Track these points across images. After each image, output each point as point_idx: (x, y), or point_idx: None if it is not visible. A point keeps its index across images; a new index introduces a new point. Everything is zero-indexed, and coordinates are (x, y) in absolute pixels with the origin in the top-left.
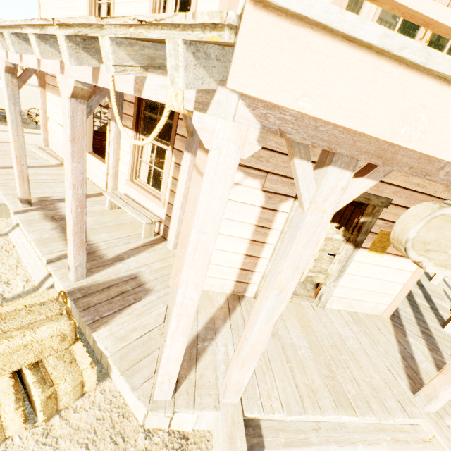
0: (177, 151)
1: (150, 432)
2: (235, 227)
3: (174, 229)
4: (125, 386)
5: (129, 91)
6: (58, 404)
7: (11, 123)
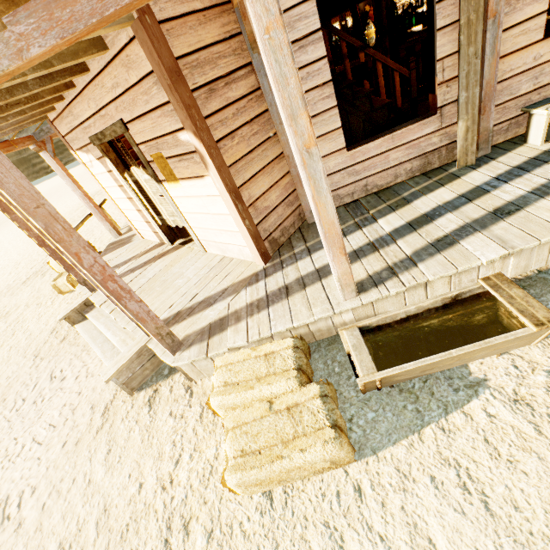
0: None
1: None
2: (117, 191)
3: None
4: None
5: None
6: None
7: None
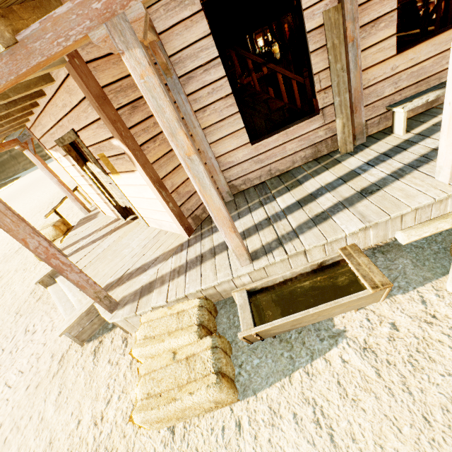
0: None
1: None
2: (81, 180)
3: None
4: None
5: None
6: None
7: None
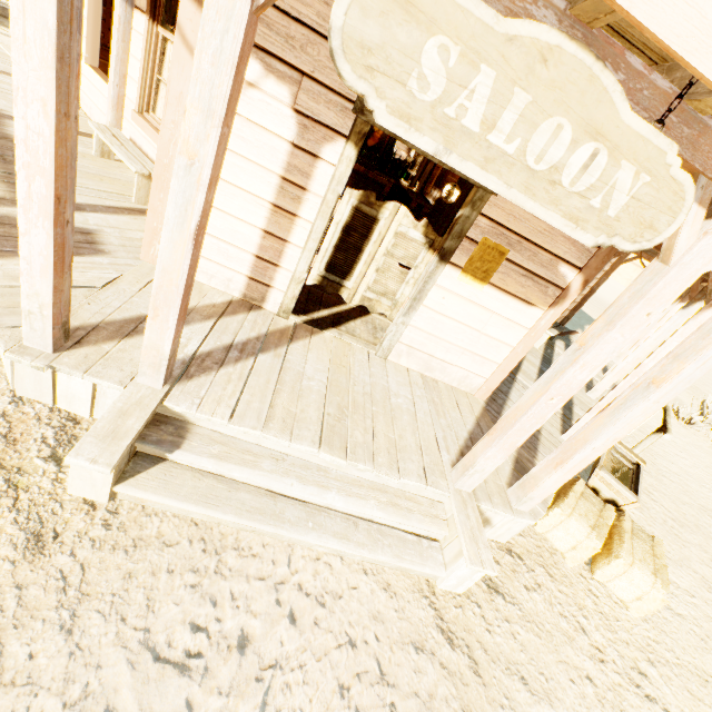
0: None
1: (22, 400)
2: (248, 174)
3: None
4: None
5: None
6: None
7: None
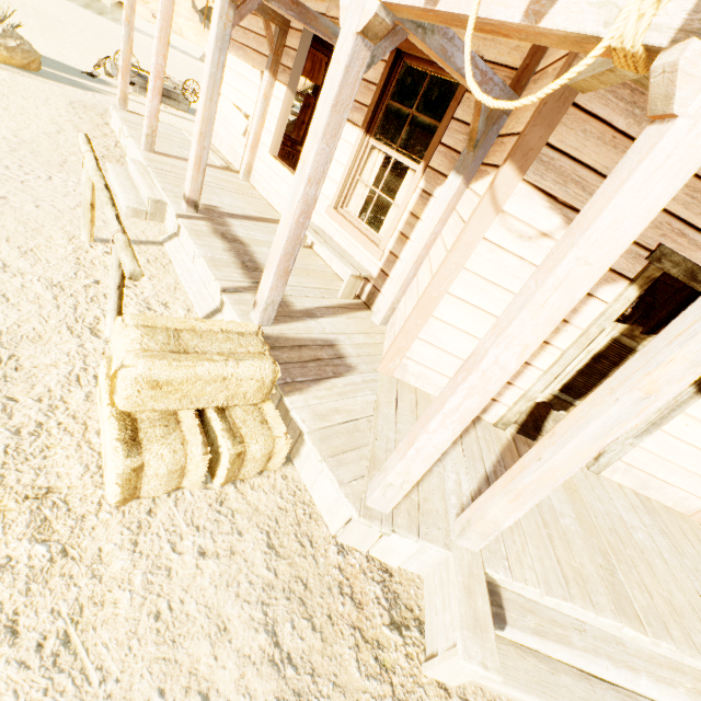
0: (432, 171)
1: (344, 548)
2: None
3: (392, 293)
4: (319, 479)
5: (510, 16)
6: (240, 470)
7: (208, 80)
